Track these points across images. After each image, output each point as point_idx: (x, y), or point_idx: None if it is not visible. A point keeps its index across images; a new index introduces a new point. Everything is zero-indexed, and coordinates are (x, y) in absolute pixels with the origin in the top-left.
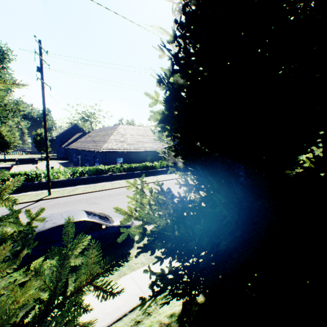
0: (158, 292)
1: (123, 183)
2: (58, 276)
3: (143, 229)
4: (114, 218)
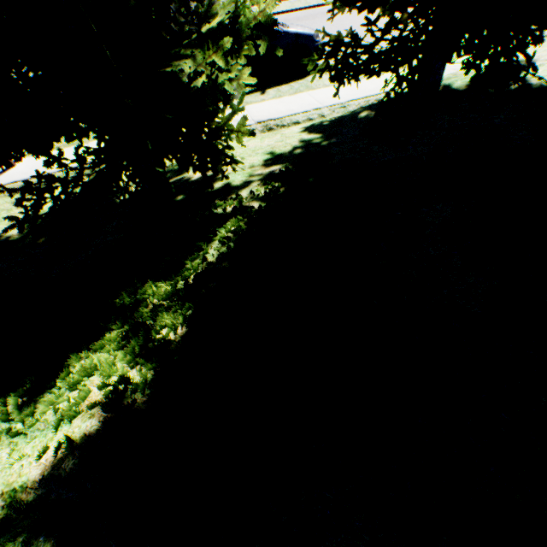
0: (329, 53)
1: (312, 0)
2: None
3: None
4: (289, 26)
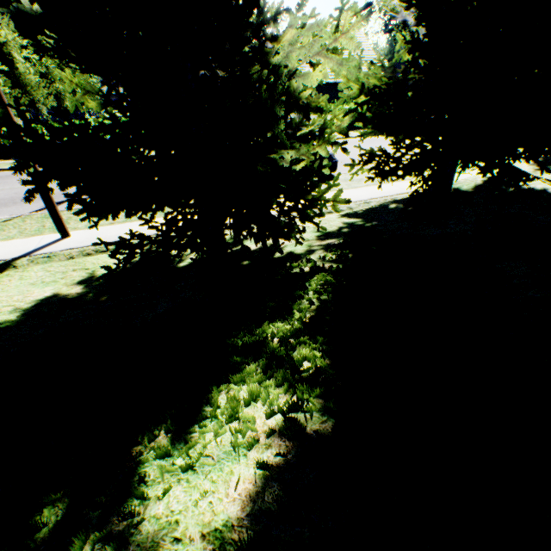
0: (366, 161)
1: None
2: (339, 17)
3: (361, 87)
4: None
